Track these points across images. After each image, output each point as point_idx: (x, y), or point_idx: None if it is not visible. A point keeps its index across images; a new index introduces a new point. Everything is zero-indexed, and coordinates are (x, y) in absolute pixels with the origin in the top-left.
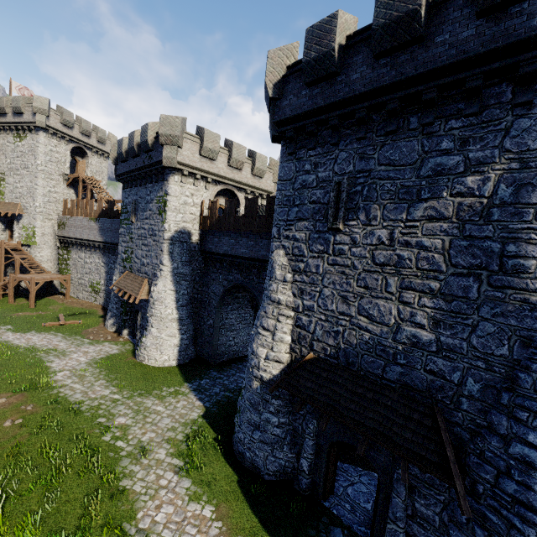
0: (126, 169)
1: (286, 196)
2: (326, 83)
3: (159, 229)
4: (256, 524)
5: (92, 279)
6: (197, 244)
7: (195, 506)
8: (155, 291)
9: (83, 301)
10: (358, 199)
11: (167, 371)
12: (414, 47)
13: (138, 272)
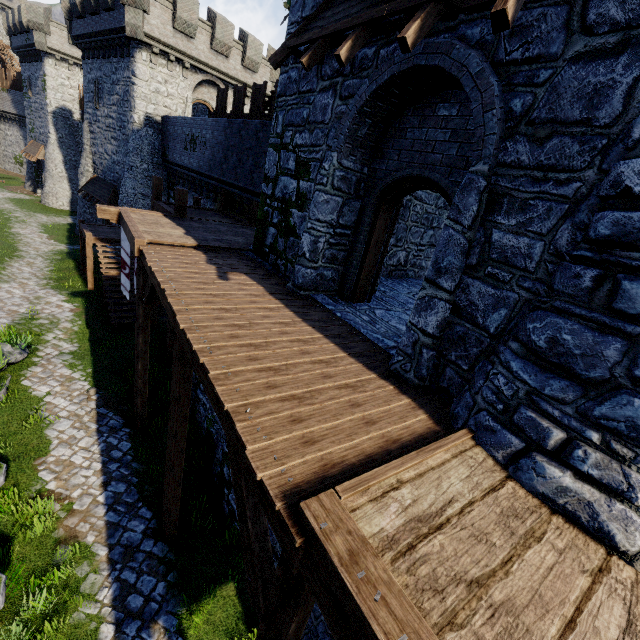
0: (17, 44)
1: (85, 87)
2: (83, 20)
3: (45, 104)
4: (66, 240)
5: (15, 152)
6: (80, 122)
7: (41, 233)
8: (47, 153)
9: (10, 171)
10: (101, 92)
11: (61, 211)
12: (98, 16)
13: (39, 140)
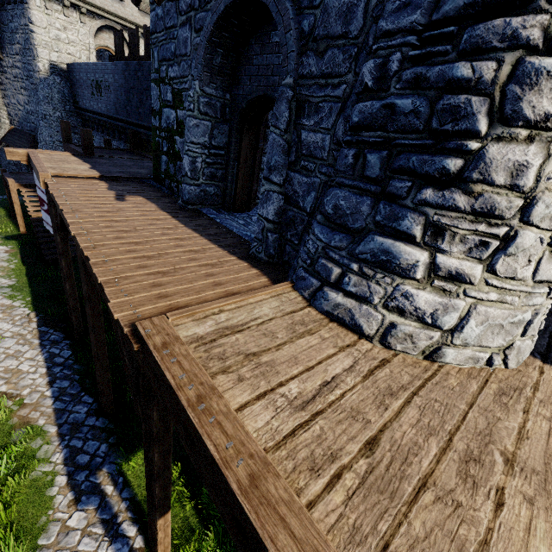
0: None
1: None
2: None
3: None
4: None
5: None
6: None
7: None
8: None
9: None
10: (2, 42)
11: None
12: None
13: None
